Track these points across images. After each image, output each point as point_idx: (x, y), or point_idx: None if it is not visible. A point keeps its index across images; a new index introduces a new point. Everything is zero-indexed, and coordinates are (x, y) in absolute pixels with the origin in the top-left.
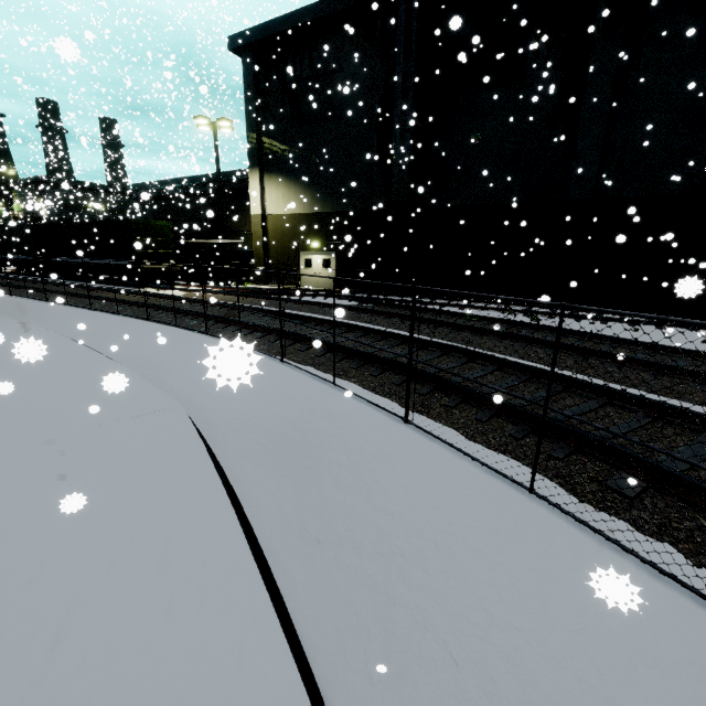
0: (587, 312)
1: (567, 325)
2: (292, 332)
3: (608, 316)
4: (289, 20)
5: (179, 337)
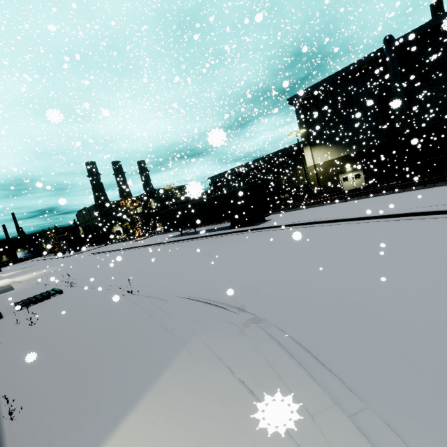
0: None
1: None
2: (443, 179)
3: None
4: (321, 83)
5: (385, 196)
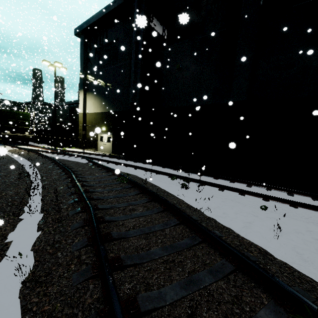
0: (240, 182)
1: (207, 194)
2: None
3: (256, 187)
4: (95, 17)
5: None
